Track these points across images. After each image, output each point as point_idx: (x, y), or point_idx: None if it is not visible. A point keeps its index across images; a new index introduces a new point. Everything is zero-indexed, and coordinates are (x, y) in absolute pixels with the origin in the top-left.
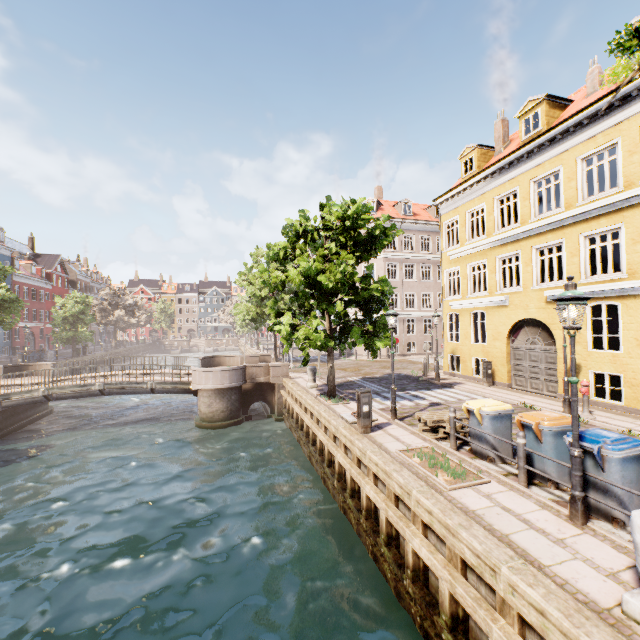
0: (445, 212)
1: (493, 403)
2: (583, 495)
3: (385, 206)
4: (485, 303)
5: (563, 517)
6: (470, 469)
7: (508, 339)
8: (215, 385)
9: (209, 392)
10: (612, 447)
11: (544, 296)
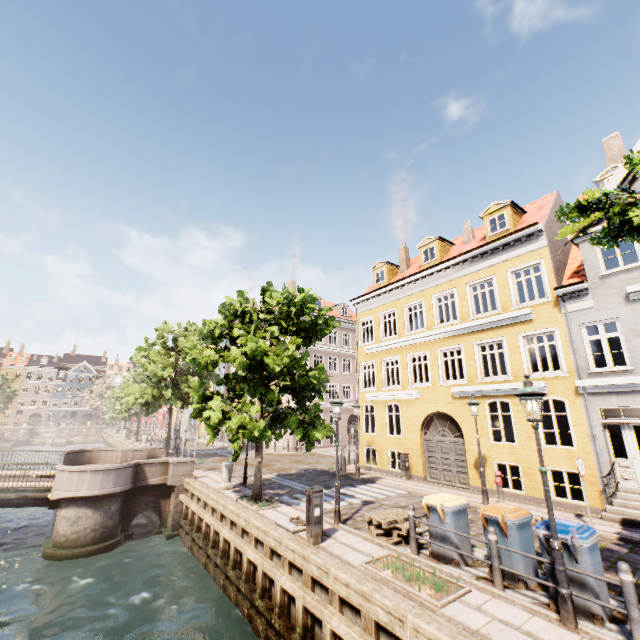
0: (361, 311)
1: (451, 497)
2: (570, 592)
3: None
4: (399, 396)
5: (555, 622)
6: (446, 577)
7: (421, 431)
8: (91, 491)
9: (79, 501)
10: (581, 536)
11: (450, 392)
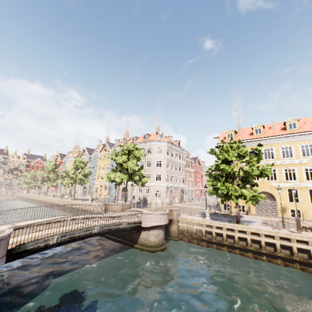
0: None
1: None
2: None
3: (163, 136)
4: None
5: None
6: None
7: None
8: (164, 222)
9: (158, 227)
10: None
11: (270, 184)
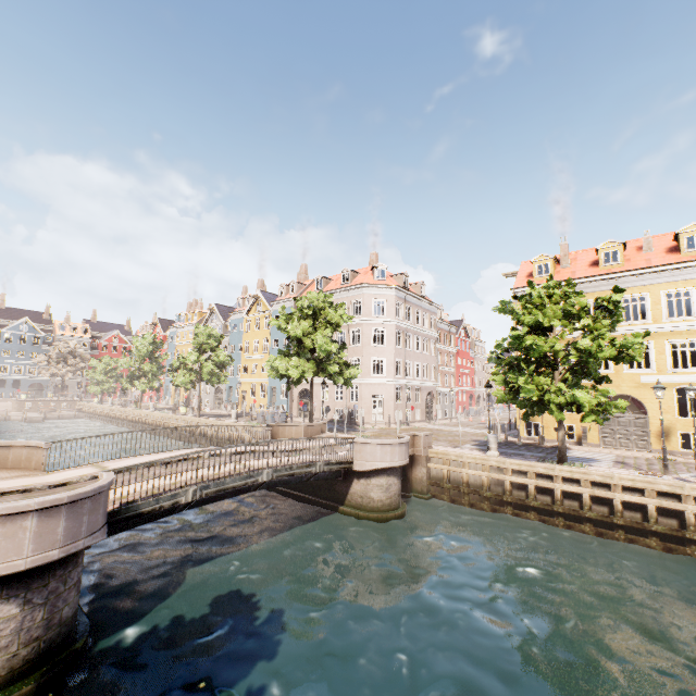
0: None
1: None
2: None
3: (386, 274)
4: None
5: None
6: None
7: None
8: (401, 461)
9: (387, 471)
10: None
11: (636, 379)
